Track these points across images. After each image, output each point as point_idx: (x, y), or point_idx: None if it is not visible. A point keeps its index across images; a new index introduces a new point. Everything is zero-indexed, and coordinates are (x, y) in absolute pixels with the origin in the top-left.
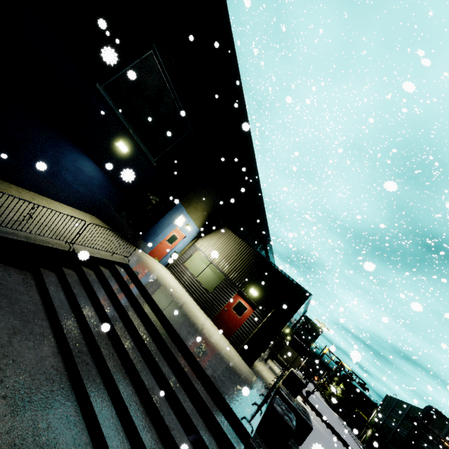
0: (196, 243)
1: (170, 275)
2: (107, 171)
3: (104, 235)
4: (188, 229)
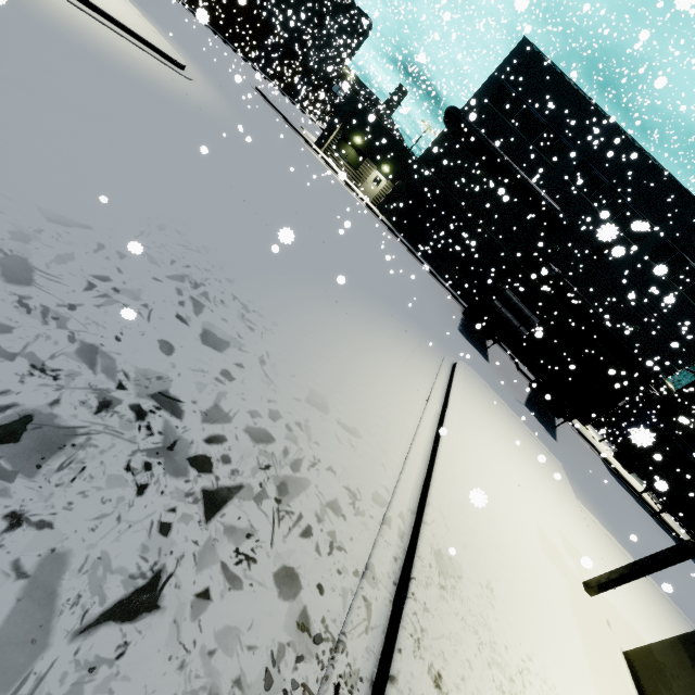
0: None
1: None
2: None
3: None
4: None
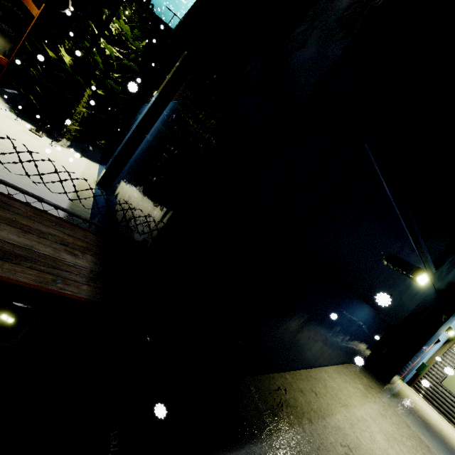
0: (453, 347)
1: (432, 410)
2: (379, 308)
3: (403, 425)
4: (448, 334)
